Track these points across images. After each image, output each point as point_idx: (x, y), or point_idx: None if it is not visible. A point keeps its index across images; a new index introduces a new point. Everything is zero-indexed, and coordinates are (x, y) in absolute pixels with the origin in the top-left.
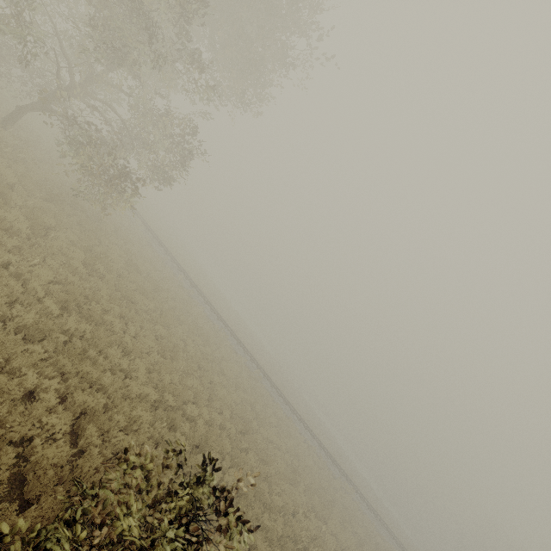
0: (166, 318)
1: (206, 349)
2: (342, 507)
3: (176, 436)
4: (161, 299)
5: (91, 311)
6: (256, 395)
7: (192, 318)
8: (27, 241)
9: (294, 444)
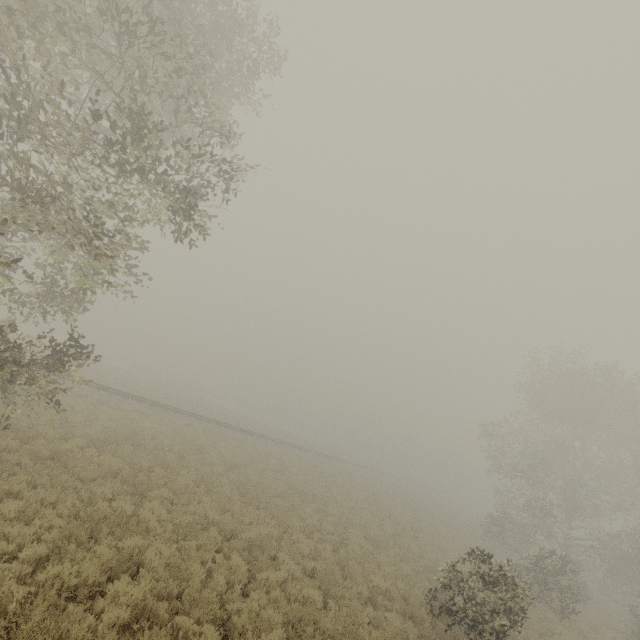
0: (202, 471)
1: (212, 458)
2: (329, 475)
3: (349, 550)
4: (160, 453)
5: (254, 542)
6: (251, 455)
7: (157, 435)
8: (156, 553)
9: (290, 464)
